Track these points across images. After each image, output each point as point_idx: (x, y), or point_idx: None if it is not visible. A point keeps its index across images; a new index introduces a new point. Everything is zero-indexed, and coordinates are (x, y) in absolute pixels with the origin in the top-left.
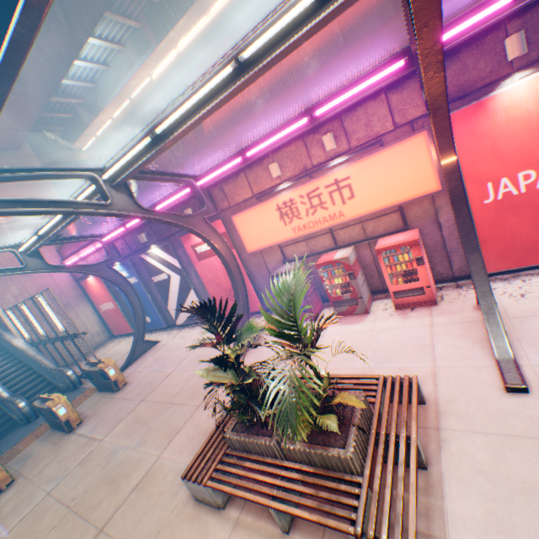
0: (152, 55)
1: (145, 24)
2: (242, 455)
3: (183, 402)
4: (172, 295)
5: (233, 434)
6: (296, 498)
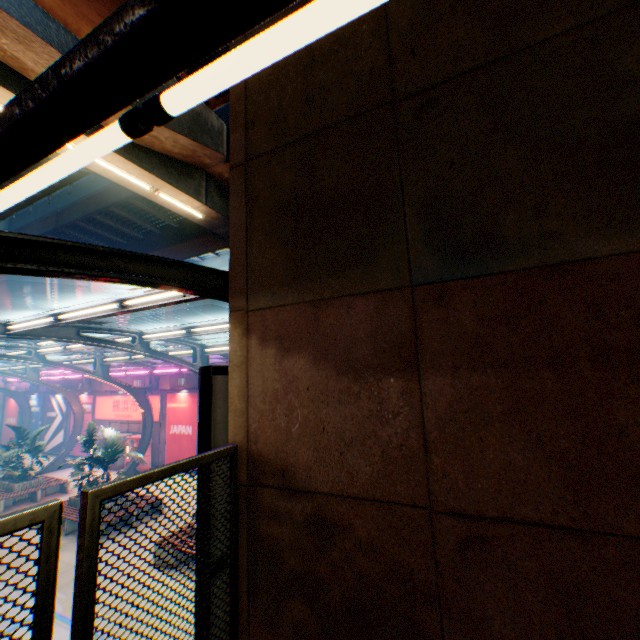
0: (135, 291)
1: None
2: None
3: None
4: (53, 428)
5: None
6: None
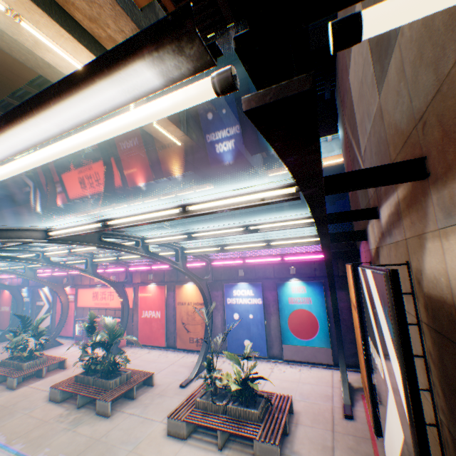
0: (102, 207)
1: (104, 198)
2: (3, 365)
3: (1, 359)
4: (41, 314)
5: (5, 359)
6: (6, 371)
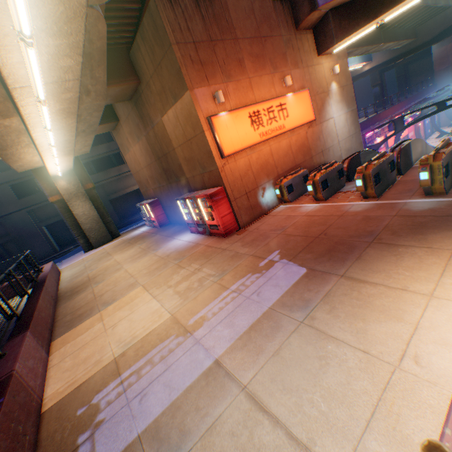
0: None
1: None
2: None
3: None
4: None
5: None
6: None
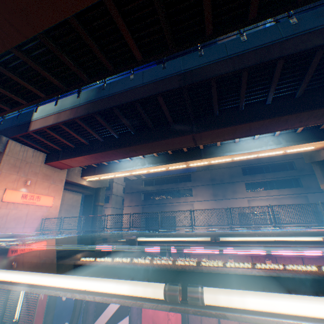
0: (156, 166)
1: (159, 156)
2: None
3: None
4: (106, 311)
5: None
6: None
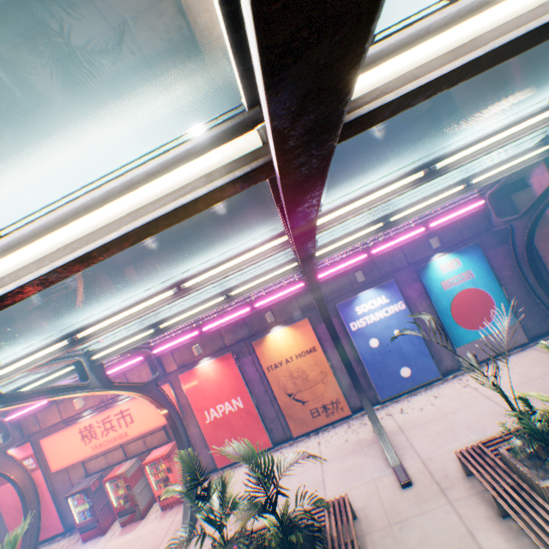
0: None
1: None
2: None
3: None
4: None
5: None
6: None
